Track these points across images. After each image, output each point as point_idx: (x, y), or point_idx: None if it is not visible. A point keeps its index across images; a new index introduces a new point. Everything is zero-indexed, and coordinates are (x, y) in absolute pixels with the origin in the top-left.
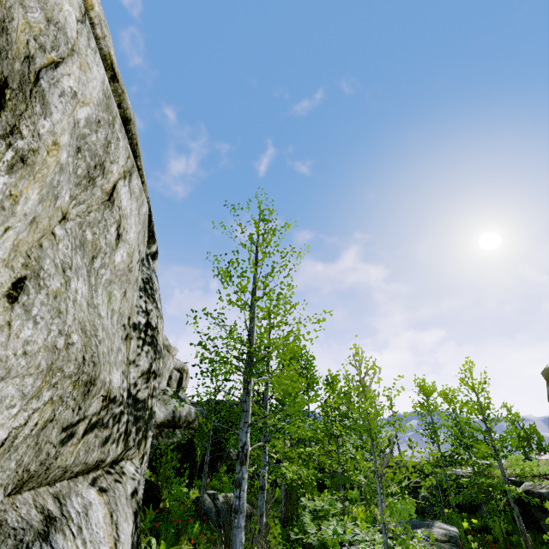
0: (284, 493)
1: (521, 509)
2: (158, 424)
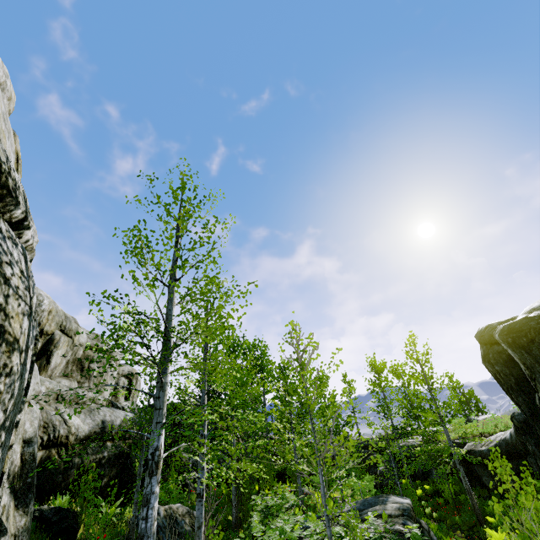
0: (234, 494)
1: (466, 468)
2: (81, 438)
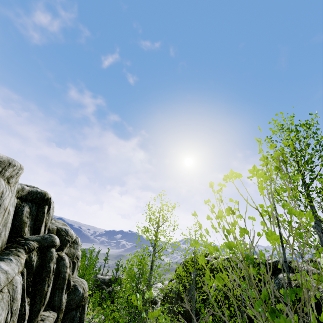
0: None
1: None
2: None
